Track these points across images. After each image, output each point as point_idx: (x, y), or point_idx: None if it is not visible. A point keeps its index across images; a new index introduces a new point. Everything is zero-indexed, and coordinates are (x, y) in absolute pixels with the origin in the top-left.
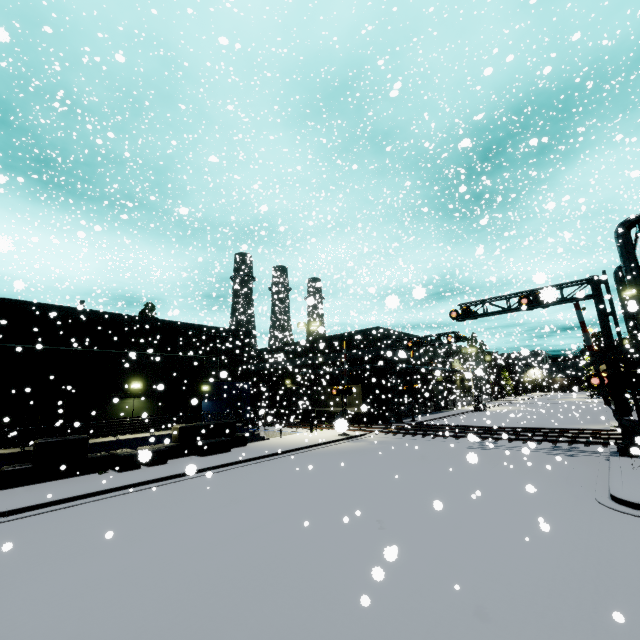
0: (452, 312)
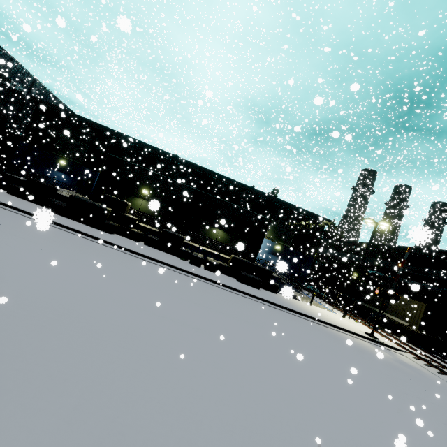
0: None
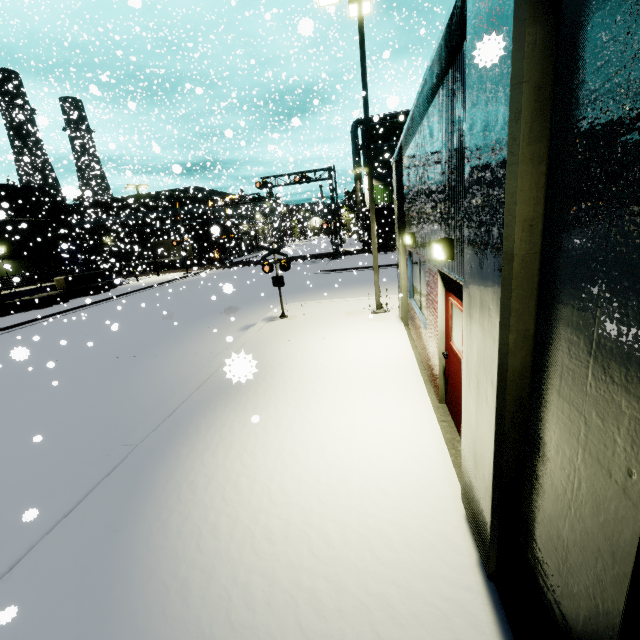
0: (257, 183)
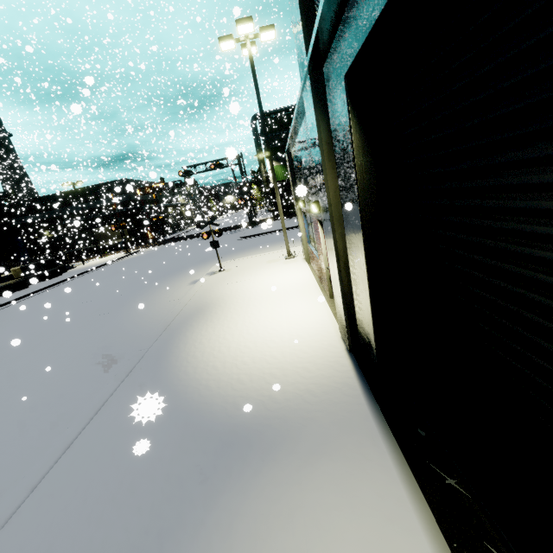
0: (180, 172)
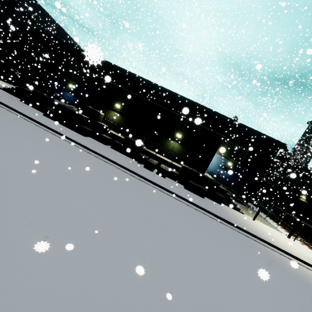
0: None
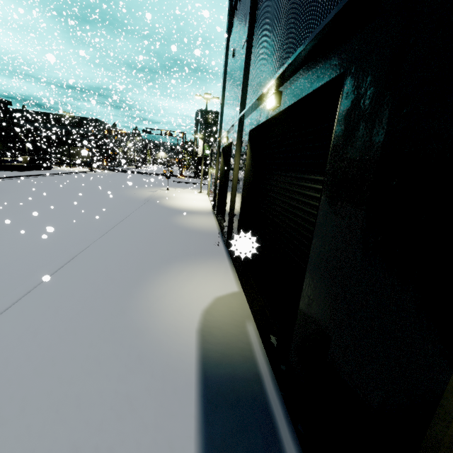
0: (143, 130)
